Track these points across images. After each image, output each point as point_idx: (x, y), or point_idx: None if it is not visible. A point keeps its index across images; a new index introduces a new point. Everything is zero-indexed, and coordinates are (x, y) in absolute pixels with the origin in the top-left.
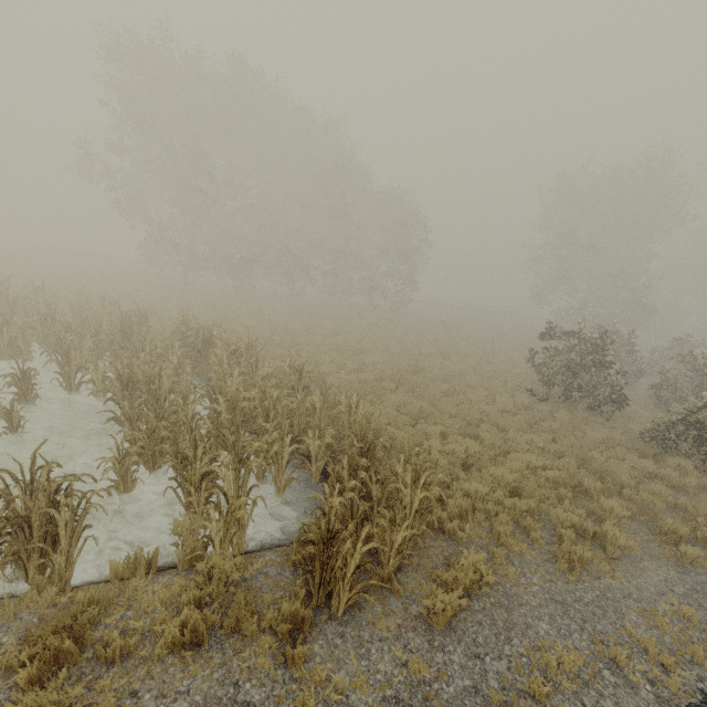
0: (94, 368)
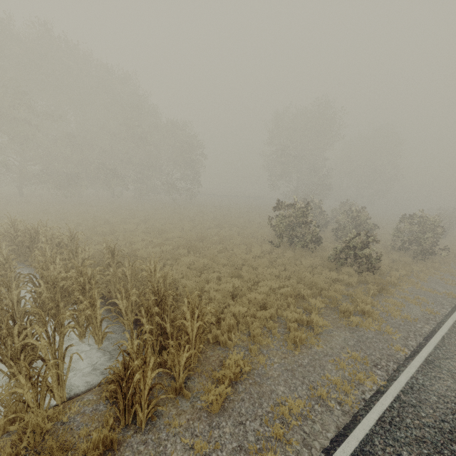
0: None
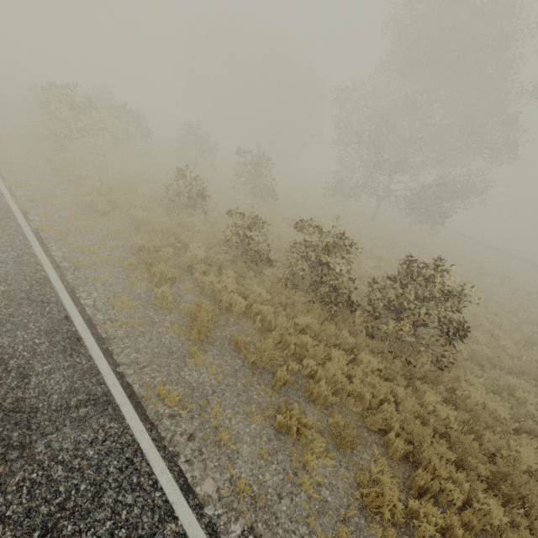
0: None
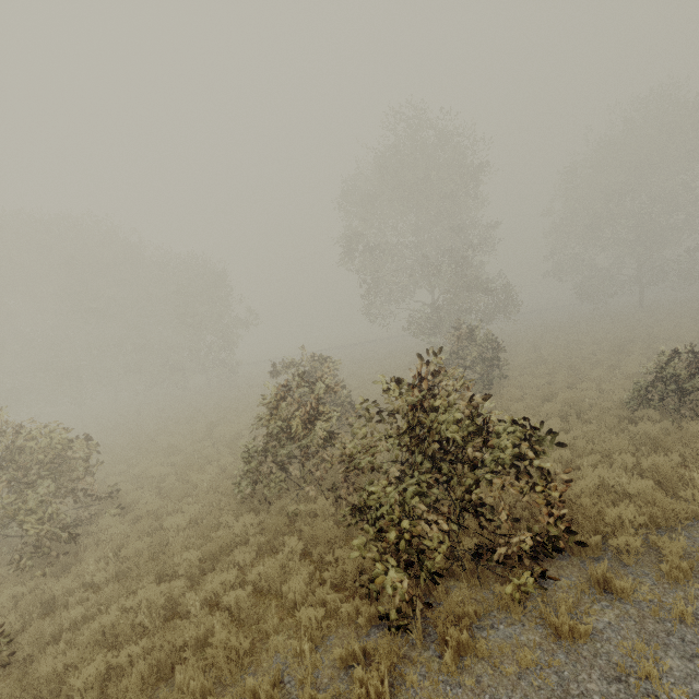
0: None
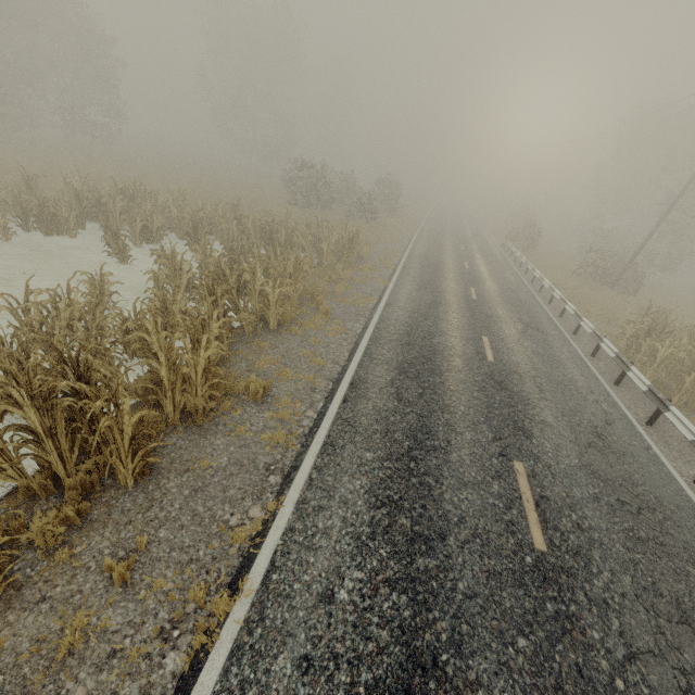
0: (132, 225)
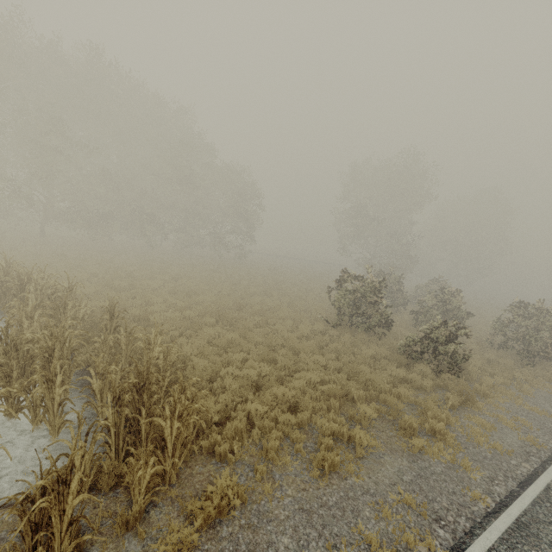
0: None
